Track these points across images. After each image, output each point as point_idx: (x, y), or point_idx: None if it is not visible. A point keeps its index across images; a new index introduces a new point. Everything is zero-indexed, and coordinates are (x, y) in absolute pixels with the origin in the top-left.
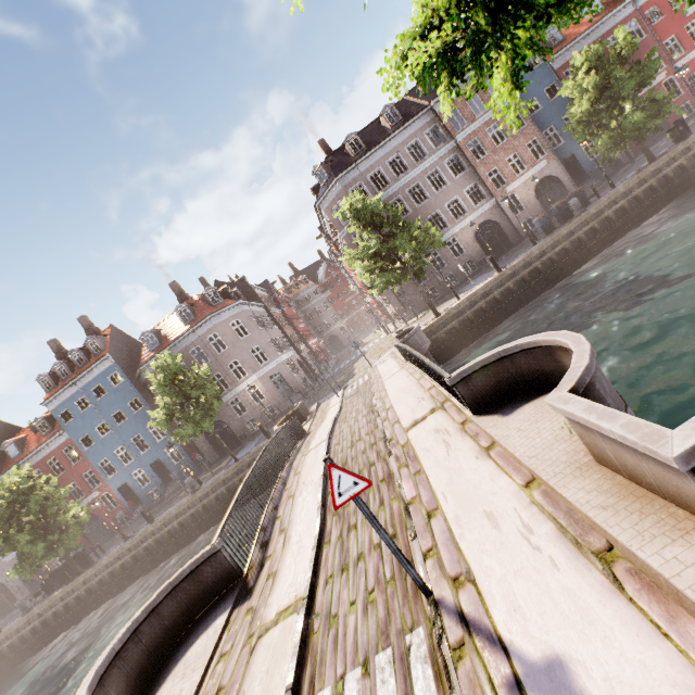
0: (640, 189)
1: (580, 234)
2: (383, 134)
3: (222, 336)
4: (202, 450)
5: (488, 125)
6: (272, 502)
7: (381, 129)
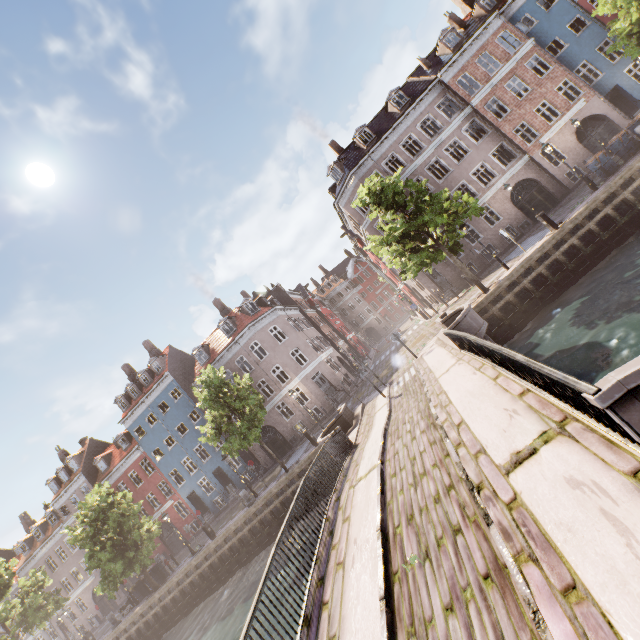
0: None
1: None
2: (392, 119)
3: (261, 343)
4: (256, 456)
5: (505, 80)
6: (316, 565)
7: (389, 116)
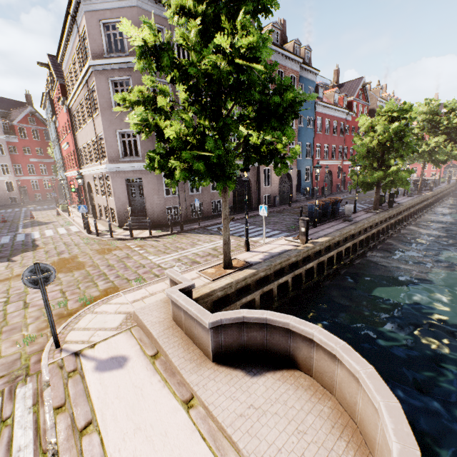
0: (382, 226)
1: (358, 239)
2: None
3: None
4: None
5: None
6: None
7: None
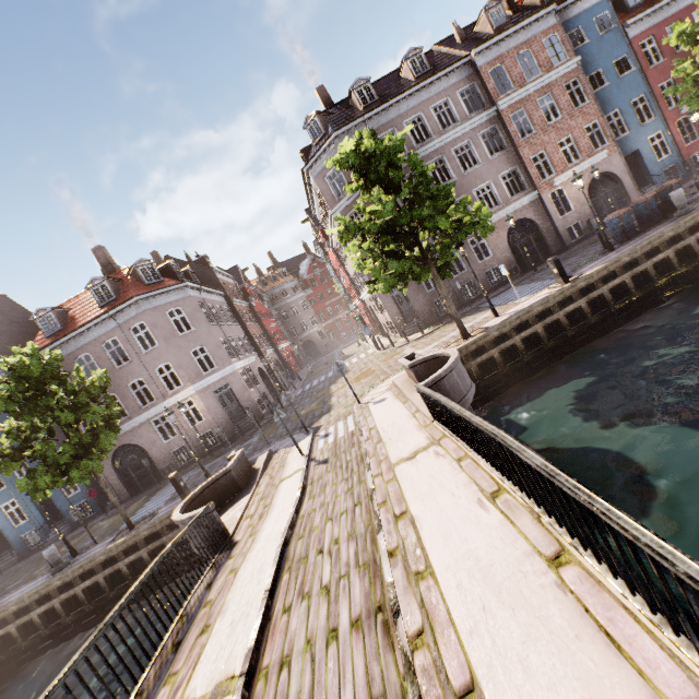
0: None
1: (692, 239)
2: (404, 86)
3: (151, 327)
4: (107, 482)
5: (540, 94)
6: None
7: (401, 81)
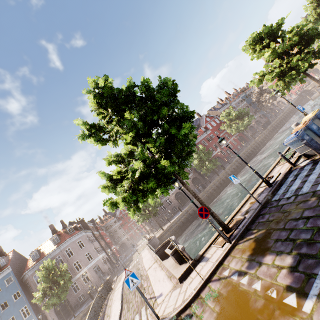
0: (216, 184)
1: (203, 197)
2: None
3: (72, 248)
4: (51, 319)
5: None
6: (102, 312)
7: None
